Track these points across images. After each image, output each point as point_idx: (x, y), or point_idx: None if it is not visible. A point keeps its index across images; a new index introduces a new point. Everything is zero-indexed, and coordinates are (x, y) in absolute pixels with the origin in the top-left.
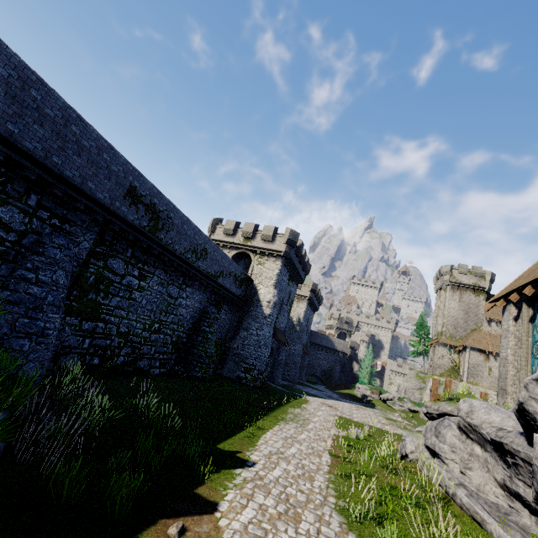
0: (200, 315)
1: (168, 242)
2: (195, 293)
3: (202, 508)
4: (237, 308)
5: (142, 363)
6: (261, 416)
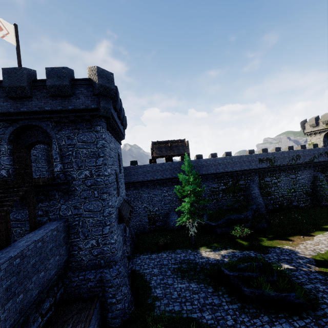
0: (313, 178)
1: (279, 164)
2: (304, 172)
3: (310, 236)
4: None
5: (294, 203)
6: None
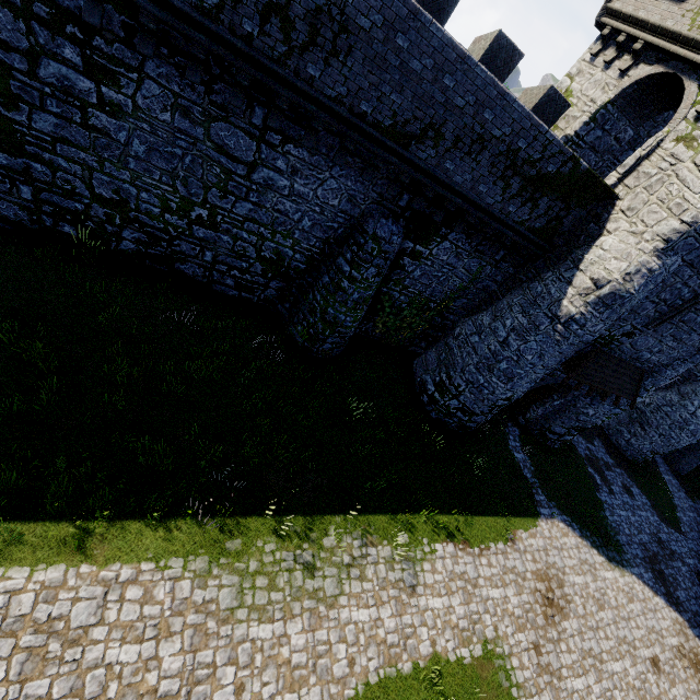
0: (350, 230)
1: None
2: (326, 169)
3: None
4: (509, 253)
5: (188, 268)
6: (184, 510)
